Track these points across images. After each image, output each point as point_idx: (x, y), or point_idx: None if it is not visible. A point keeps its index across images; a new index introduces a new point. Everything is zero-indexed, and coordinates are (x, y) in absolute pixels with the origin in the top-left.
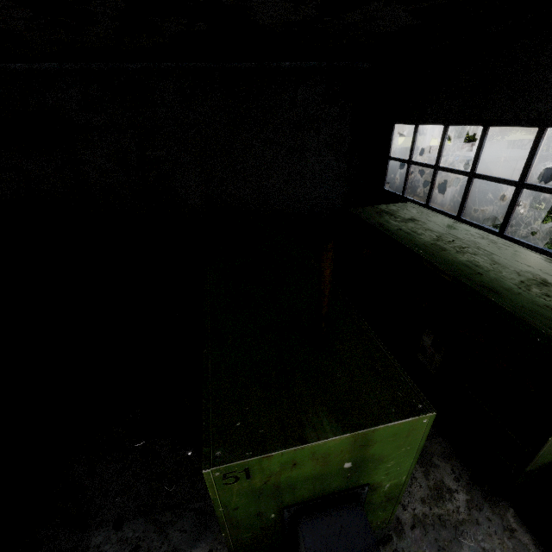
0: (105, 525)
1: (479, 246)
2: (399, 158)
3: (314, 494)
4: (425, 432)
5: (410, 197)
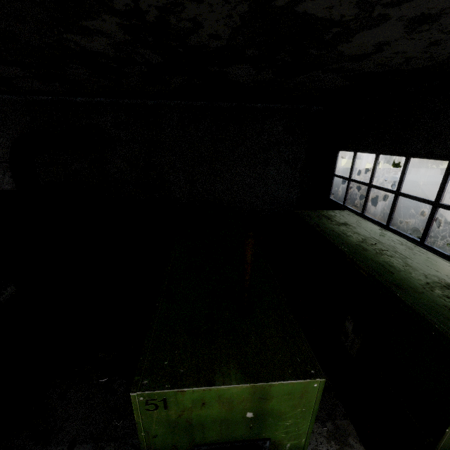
0: (62, 444)
1: (396, 250)
2: (342, 175)
3: (221, 438)
4: (317, 396)
5: (350, 207)
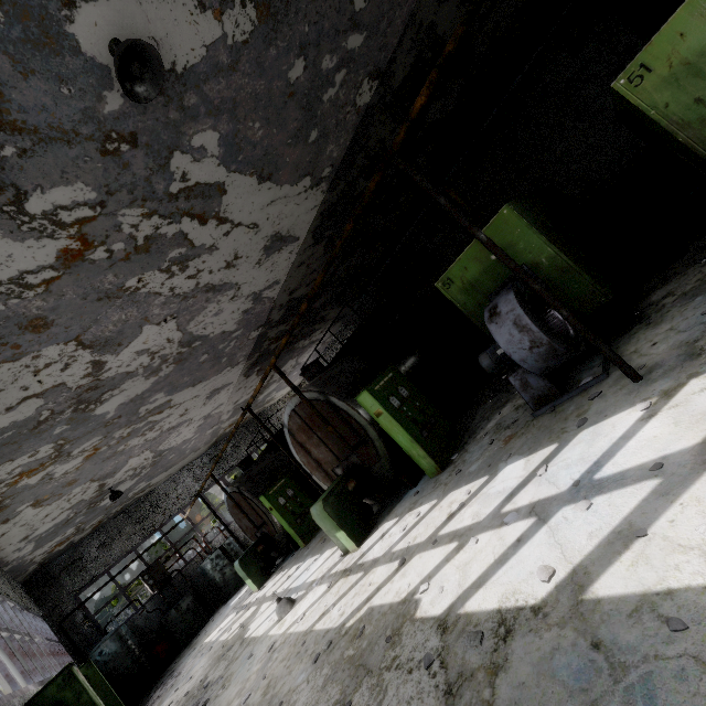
0: (486, 403)
1: None
2: None
3: (497, 283)
4: (516, 217)
5: None
